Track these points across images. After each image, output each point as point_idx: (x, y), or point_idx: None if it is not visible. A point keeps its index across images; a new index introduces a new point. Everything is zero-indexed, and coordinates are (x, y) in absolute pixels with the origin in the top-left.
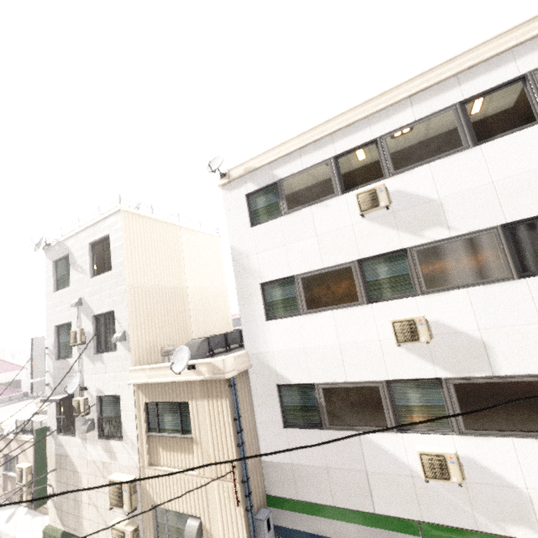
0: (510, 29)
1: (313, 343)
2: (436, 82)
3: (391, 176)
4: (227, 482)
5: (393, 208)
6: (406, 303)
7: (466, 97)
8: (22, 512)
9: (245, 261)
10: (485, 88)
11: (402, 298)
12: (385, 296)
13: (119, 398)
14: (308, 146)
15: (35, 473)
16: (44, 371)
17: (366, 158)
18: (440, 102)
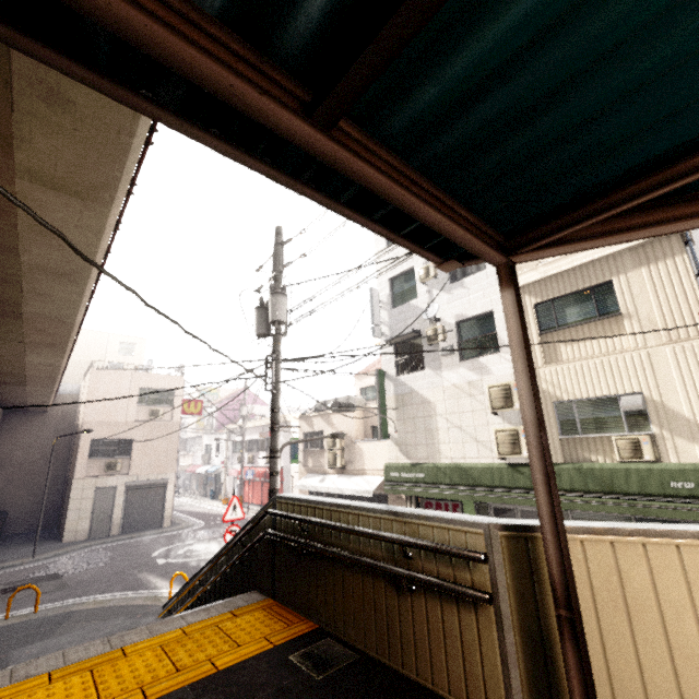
0: None
1: None
2: None
3: None
4: (690, 341)
5: None
6: None
7: None
8: (333, 477)
9: None
10: None
11: None
12: None
13: (487, 318)
14: None
15: (379, 408)
16: (379, 320)
17: None
18: None
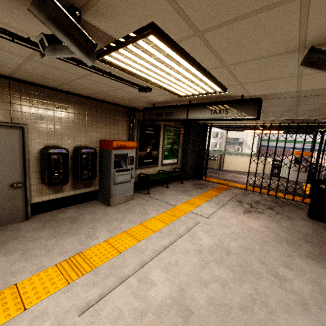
0: None
1: None
2: None
3: None
4: None
5: None
6: None
7: None
8: None
9: None
10: None
11: None
12: None
13: None
14: None
15: None
16: None
17: None
18: None
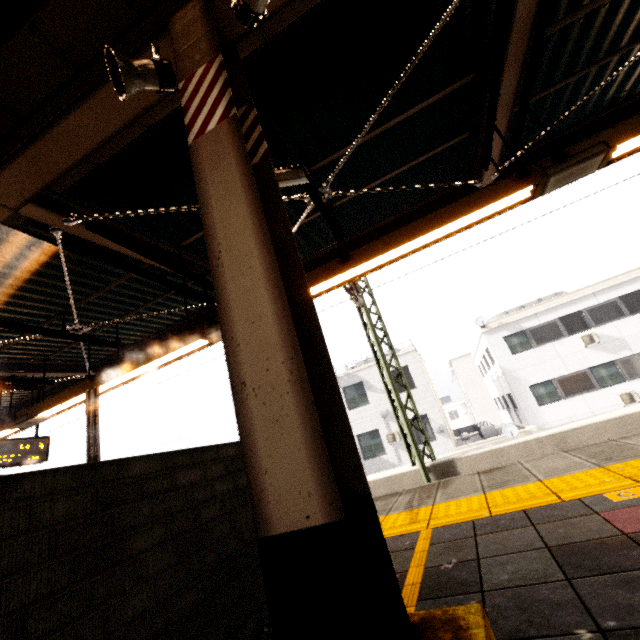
0: (631, 271)
1: (574, 414)
2: (604, 288)
3: (594, 328)
4: None
5: (600, 342)
6: (621, 386)
7: (620, 295)
8: None
9: (513, 375)
10: (627, 292)
11: (618, 384)
12: (608, 384)
13: None
14: (540, 312)
15: None
16: None
17: (576, 319)
18: (608, 297)
